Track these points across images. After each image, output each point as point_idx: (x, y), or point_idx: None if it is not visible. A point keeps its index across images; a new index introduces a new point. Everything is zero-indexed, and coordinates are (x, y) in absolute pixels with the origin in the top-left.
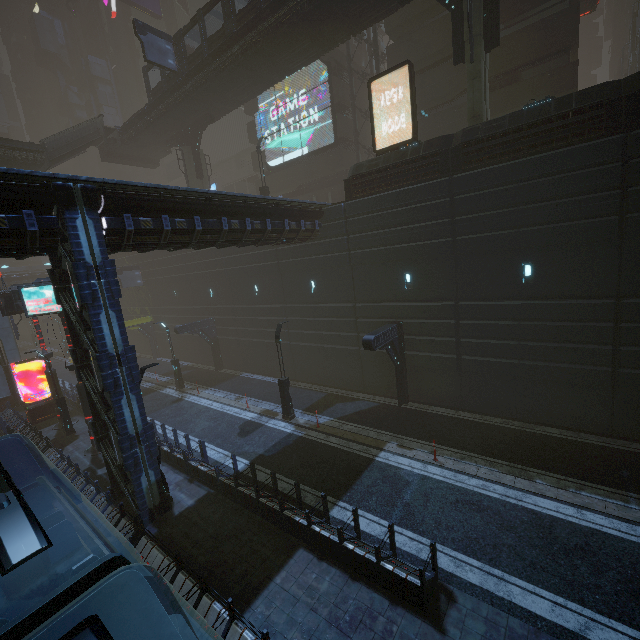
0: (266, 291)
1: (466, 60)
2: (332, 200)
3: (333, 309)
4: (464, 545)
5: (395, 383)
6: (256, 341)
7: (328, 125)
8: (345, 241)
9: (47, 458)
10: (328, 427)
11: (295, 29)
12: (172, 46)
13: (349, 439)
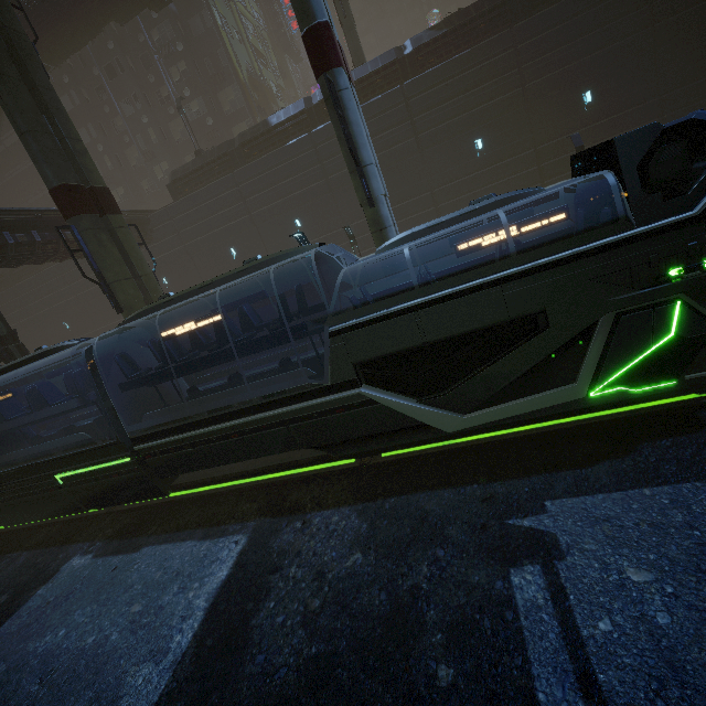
0: None
1: None
2: None
3: None
4: None
5: None
6: None
7: None
8: None
9: None
10: None
11: None
12: None
13: None
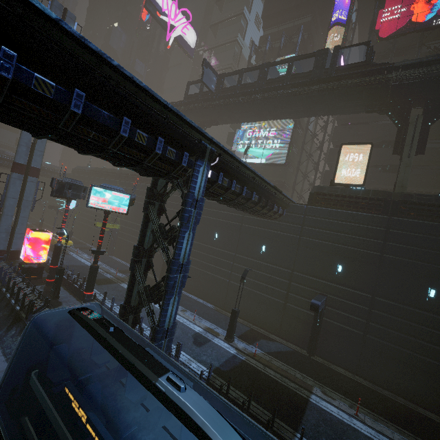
0: (223, 240)
1: (404, 155)
2: None
3: (274, 269)
4: None
5: (306, 337)
6: (201, 270)
7: (284, 153)
8: (300, 229)
9: None
10: (262, 358)
11: (300, 100)
12: (216, 79)
13: (282, 374)
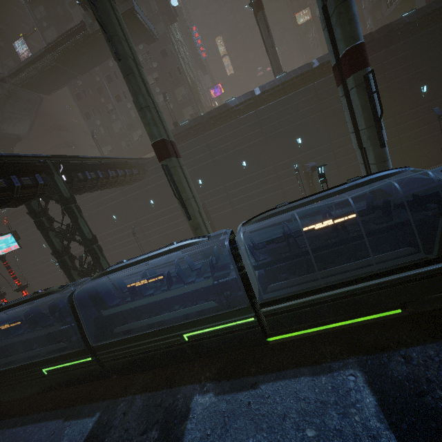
0: None
1: None
2: None
3: None
4: None
5: None
6: None
7: None
8: None
9: None
10: None
11: None
12: None
13: None
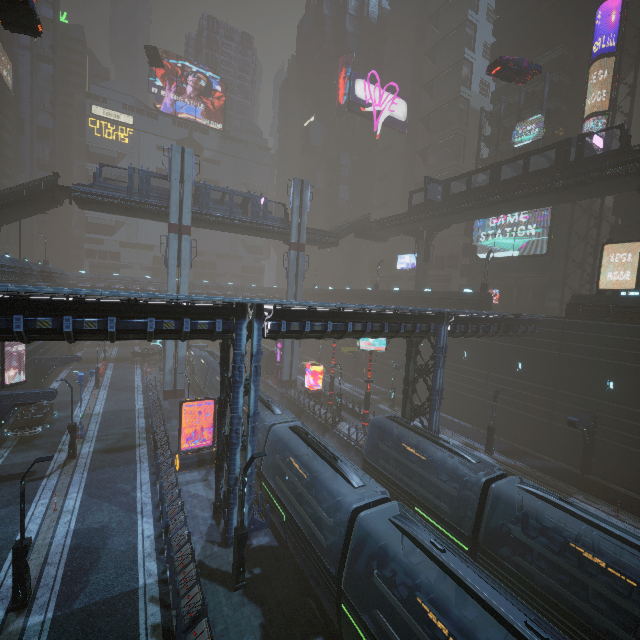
0: (473, 358)
1: None
2: (532, 295)
3: (534, 387)
4: (639, 559)
5: (579, 457)
6: (453, 390)
7: (543, 240)
8: (558, 344)
9: (344, 427)
10: (523, 469)
11: (545, 196)
12: (441, 187)
13: (542, 482)
